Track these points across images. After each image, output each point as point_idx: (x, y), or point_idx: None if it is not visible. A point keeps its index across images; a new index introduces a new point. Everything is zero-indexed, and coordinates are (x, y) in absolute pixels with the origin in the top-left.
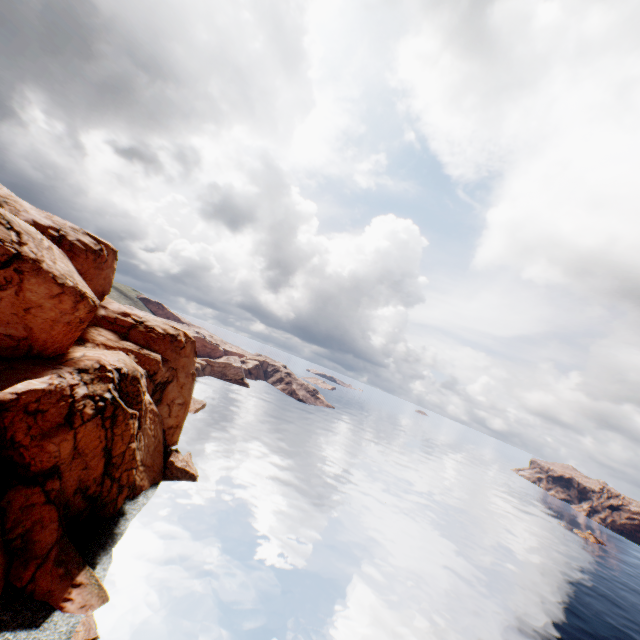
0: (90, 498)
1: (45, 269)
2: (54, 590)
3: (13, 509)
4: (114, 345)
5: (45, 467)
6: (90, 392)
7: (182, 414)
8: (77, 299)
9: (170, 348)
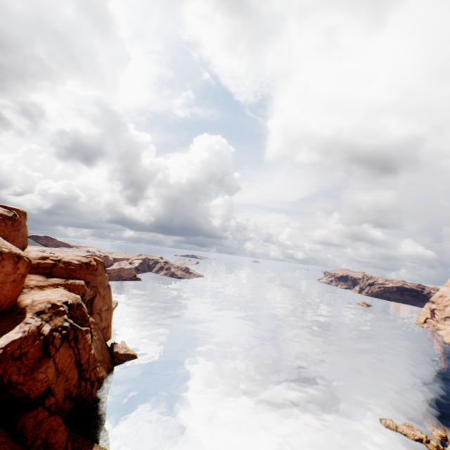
0: (74, 399)
1: None
2: None
3: (28, 430)
4: (45, 284)
5: (41, 392)
6: (52, 326)
7: (109, 316)
8: (15, 261)
9: (88, 273)
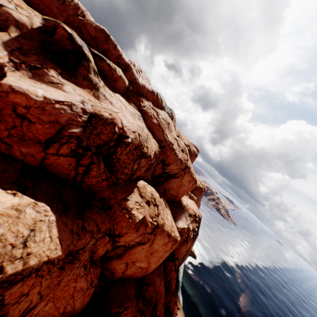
0: None
1: (190, 171)
2: (174, 308)
3: (167, 269)
4: None
5: (178, 257)
6: (192, 226)
7: None
8: (194, 183)
9: (199, 194)
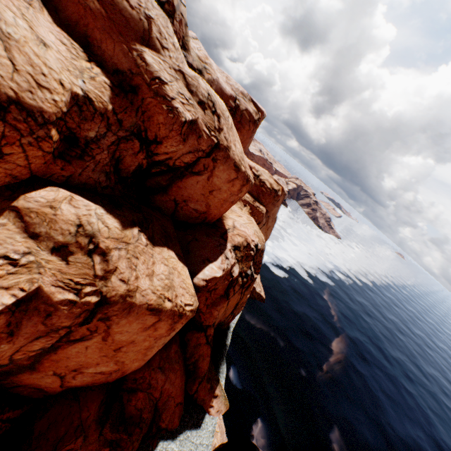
0: (218, 323)
1: (230, 156)
2: (205, 399)
3: (190, 345)
4: None
5: (209, 324)
6: (239, 268)
7: None
8: (243, 183)
9: (271, 202)
